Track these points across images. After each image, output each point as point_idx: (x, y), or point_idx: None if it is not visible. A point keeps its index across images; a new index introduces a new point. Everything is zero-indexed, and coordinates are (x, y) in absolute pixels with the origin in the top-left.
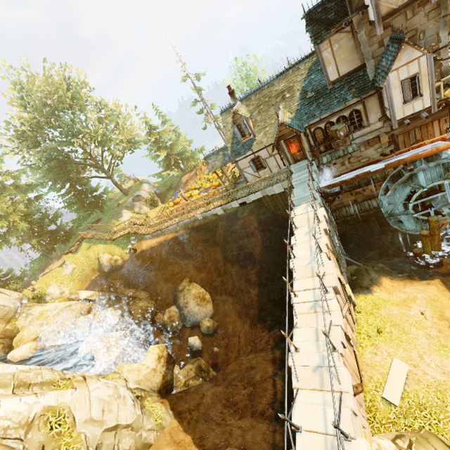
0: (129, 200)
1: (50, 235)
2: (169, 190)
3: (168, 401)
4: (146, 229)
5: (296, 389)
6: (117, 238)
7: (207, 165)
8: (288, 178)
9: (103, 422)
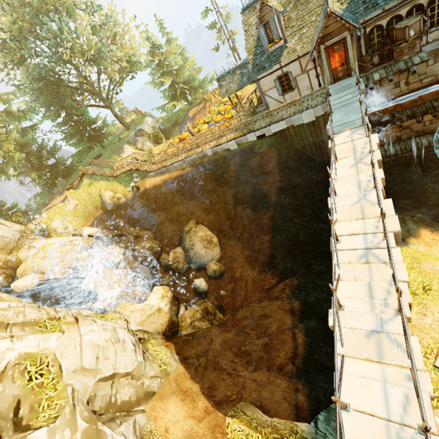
0: (130, 134)
1: (51, 170)
2: (175, 126)
3: (173, 345)
4: (150, 166)
5: (340, 356)
6: (119, 175)
7: (219, 89)
8: (328, 97)
9: (97, 371)
